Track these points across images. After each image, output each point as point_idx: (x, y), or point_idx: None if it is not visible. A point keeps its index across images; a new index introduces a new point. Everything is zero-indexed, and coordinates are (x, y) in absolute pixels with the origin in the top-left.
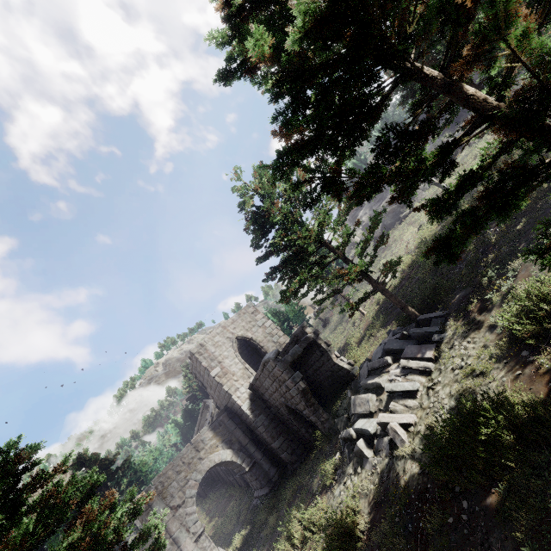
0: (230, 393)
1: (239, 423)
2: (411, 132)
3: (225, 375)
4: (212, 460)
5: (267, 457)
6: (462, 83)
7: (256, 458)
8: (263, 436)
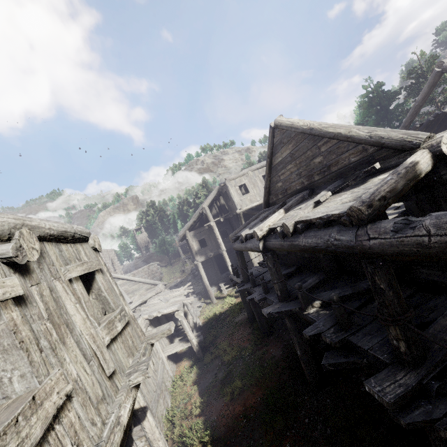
0: None
1: None
2: (429, 113)
3: None
4: None
5: None
6: (442, 110)
7: None
8: None
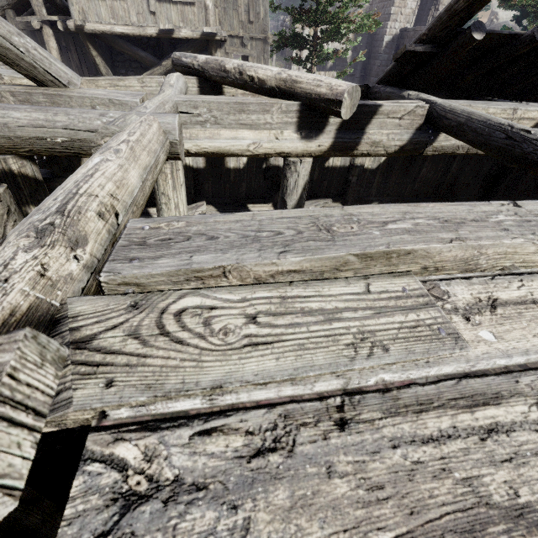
0: (390, 18)
1: (369, 44)
2: None
3: (401, 1)
4: (341, 45)
5: (359, 81)
6: None
7: (356, 75)
8: (373, 67)
